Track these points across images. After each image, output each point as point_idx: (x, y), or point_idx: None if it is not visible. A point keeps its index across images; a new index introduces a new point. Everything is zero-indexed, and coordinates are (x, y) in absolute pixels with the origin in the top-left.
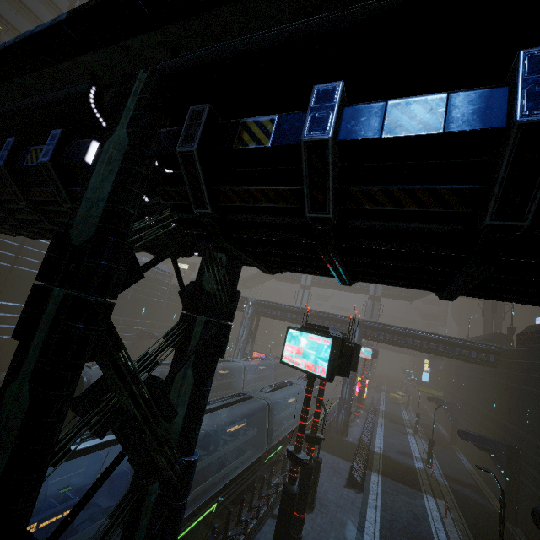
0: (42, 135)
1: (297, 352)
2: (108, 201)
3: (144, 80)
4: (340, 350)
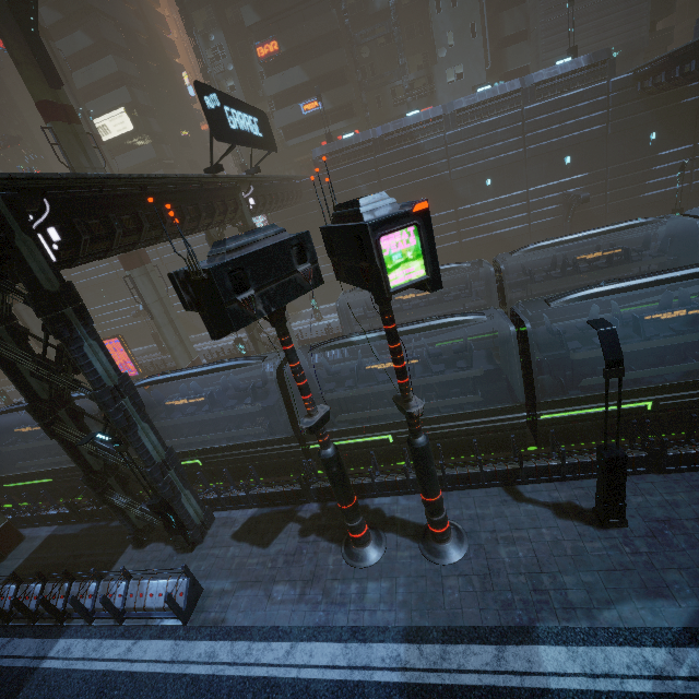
0: None
1: None
2: None
3: None
4: (178, 295)
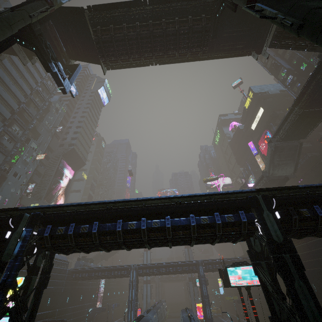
0: (223, 211)
1: (238, 278)
2: (279, 230)
3: (261, 198)
4: None
